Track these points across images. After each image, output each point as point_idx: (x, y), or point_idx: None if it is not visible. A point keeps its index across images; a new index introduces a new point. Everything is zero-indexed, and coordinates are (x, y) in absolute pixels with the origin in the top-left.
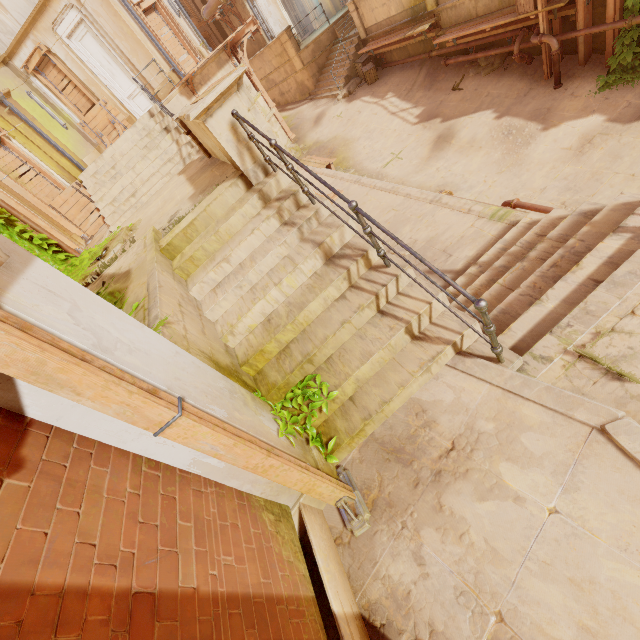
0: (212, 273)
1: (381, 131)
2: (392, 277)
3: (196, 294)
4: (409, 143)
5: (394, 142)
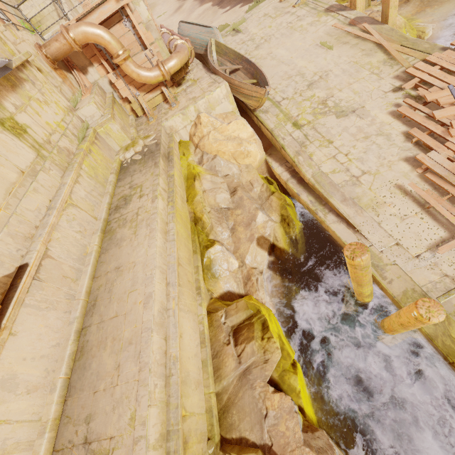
0: (27, 3)
1: (167, 2)
2: (61, 5)
3: (23, 9)
4: (171, 8)
5: (168, 8)
